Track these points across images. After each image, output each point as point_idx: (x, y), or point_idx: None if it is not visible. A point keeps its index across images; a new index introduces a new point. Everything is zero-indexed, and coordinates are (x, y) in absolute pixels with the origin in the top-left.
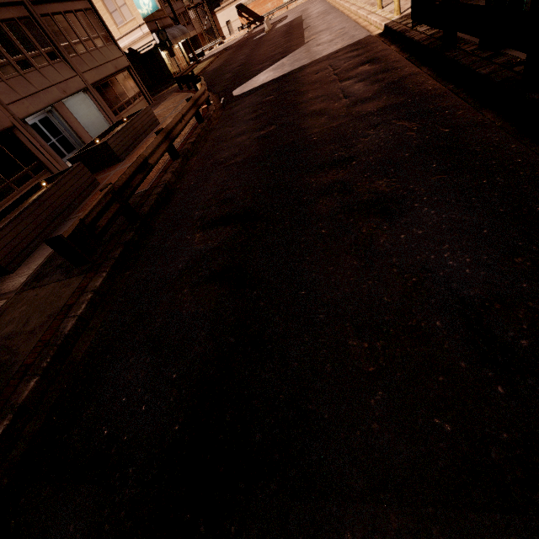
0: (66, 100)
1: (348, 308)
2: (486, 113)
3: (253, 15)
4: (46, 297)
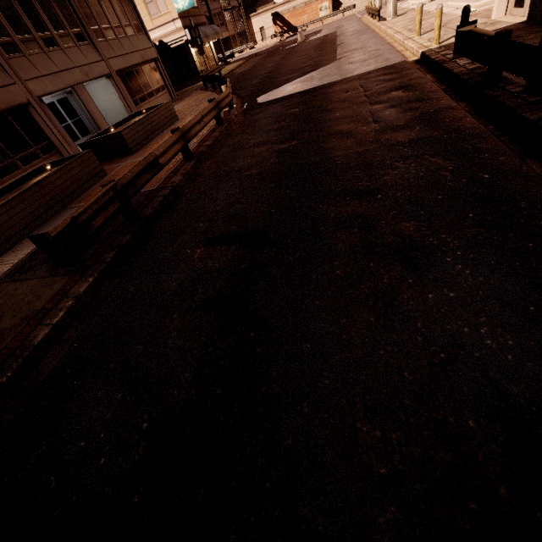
0: (88, 84)
1: (359, 378)
2: (531, 163)
3: (287, 25)
4: (25, 295)
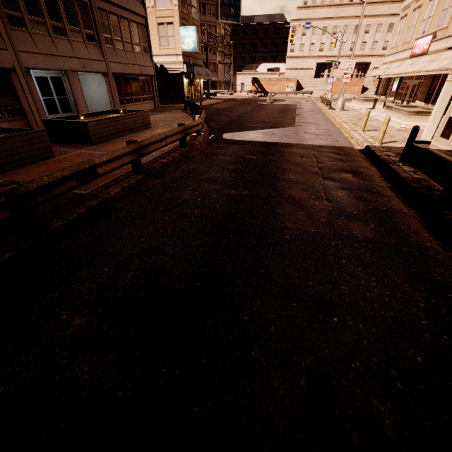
0: (85, 74)
1: None
2: None
3: (261, 88)
4: None
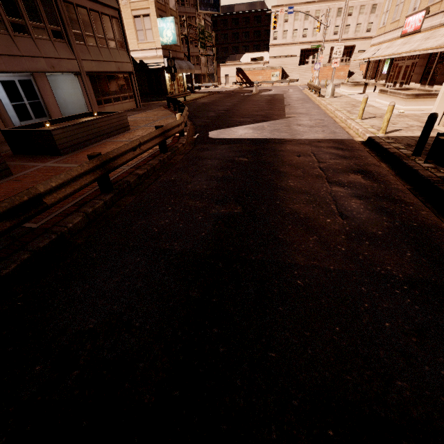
0: (56, 74)
1: None
2: None
3: (246, 78)
4: None
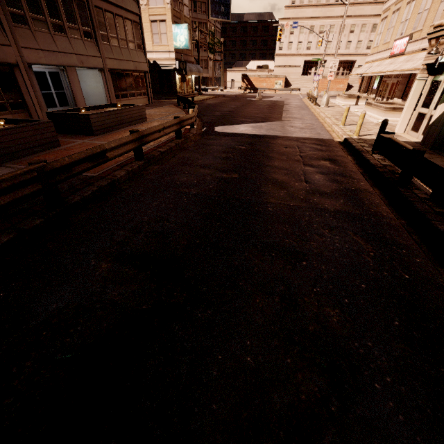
0: (82, 69)
1: None
2: (443, 273)
3: (251, 84)
4: None
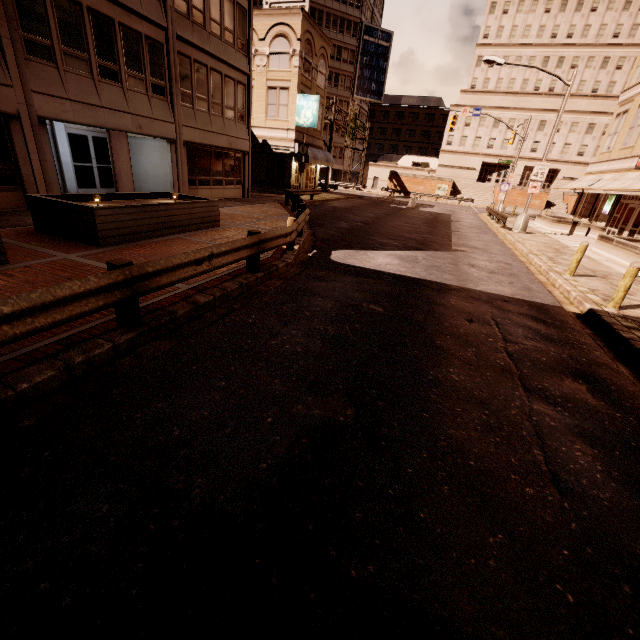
0: (145, 138)
1: None
2: None
3: (402, 186)
4: None
